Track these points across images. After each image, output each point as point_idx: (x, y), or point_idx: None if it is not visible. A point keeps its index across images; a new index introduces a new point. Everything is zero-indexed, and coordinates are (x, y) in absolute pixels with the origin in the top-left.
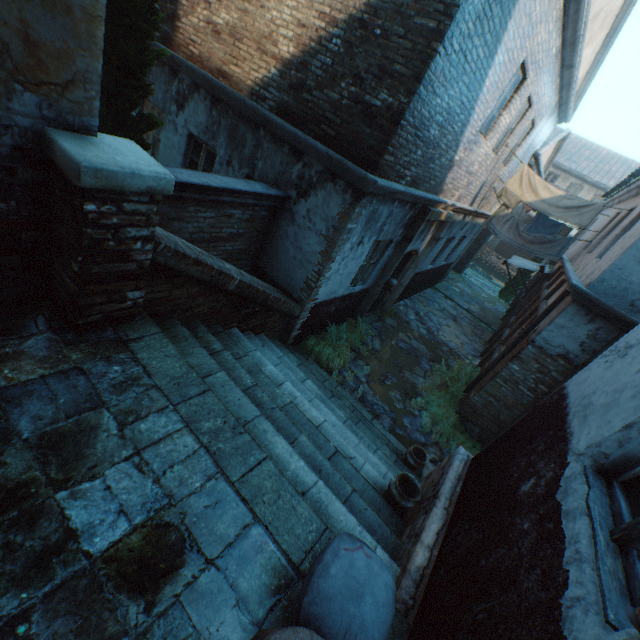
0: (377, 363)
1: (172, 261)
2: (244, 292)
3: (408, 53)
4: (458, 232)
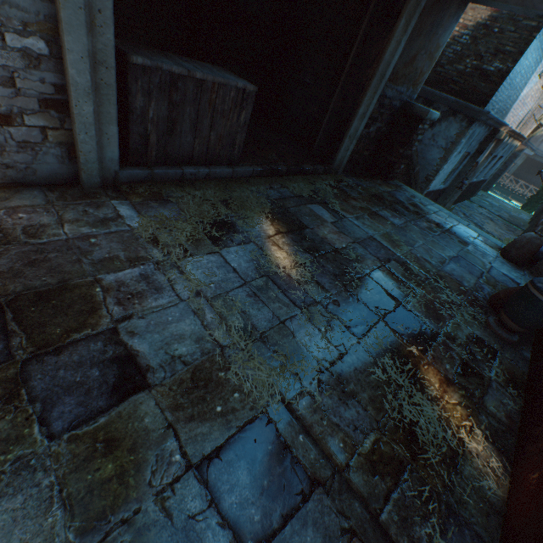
0: None
1: (413, 153)
2: (415, 176)
3: (515, 40)
4: (500, 152)
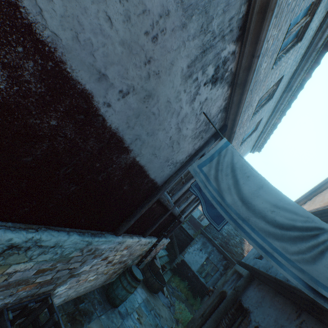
0: (190, 307)
1: None
2: None
3: None
4: None
